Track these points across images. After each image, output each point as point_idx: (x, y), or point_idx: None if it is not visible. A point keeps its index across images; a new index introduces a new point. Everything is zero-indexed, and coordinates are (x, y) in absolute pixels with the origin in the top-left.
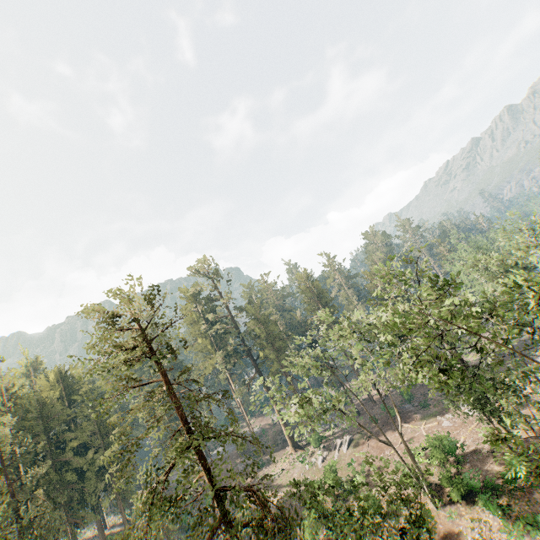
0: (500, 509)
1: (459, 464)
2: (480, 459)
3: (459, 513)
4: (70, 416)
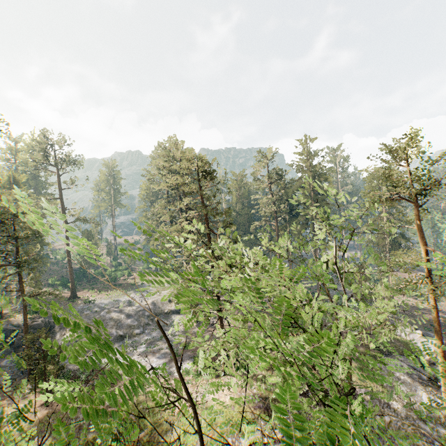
0: None
1: None
2: None
3: None
4: None
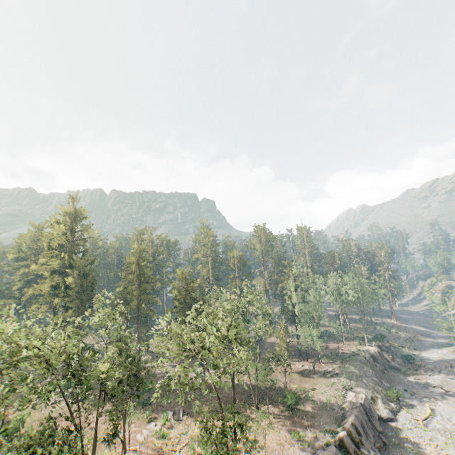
0: None
1: None
2: None
3: None
4: None
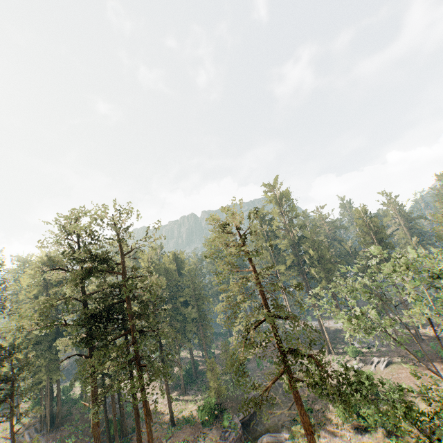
0: None
1: None
2: None
3: None
4: (178, 282)
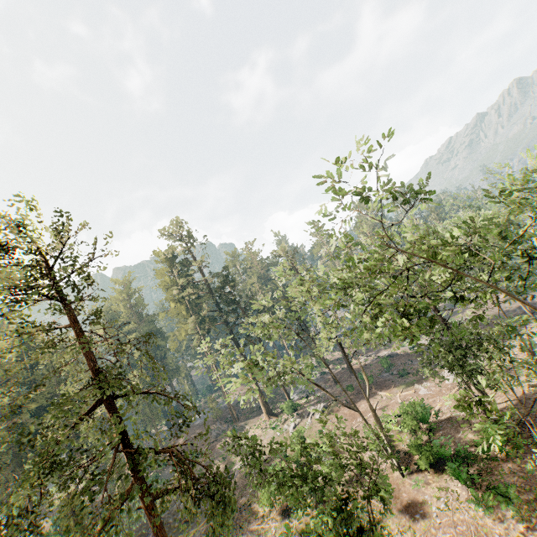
0: (470, 478)
1: (431, 431)
2: (454, 427)
3: (426, 482)
4: (32, 378)
